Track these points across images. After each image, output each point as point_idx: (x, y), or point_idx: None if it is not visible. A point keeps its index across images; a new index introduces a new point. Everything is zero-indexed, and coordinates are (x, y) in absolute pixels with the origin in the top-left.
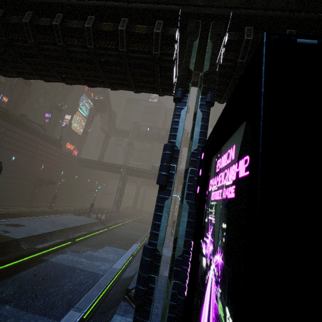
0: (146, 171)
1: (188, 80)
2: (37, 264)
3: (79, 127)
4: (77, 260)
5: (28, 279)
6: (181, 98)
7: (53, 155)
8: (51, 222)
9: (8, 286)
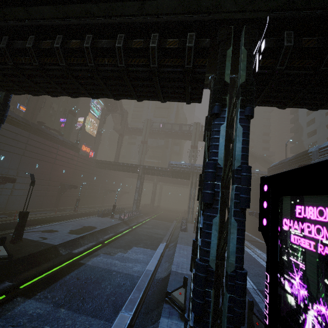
0: (163, 169)
1: (225, 93)
2: (77, 268)
3: (92, 128)
4: (110, 262)
5: (73, 283)
6: (219, 113)
7: (72, 159)
8: (79, 226)
9: (58, 290)
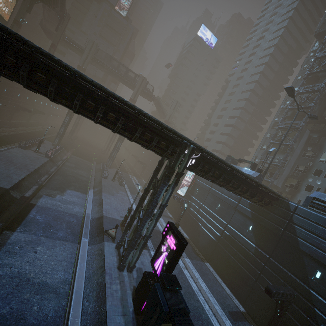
0: None
1: (172, 174)
2: (32, 208)
3: (3, 3)
4: (55, 204)
5: (37, 220)
6: (166, 182)
7: None
8: (10, 163)
9: (30, 226)
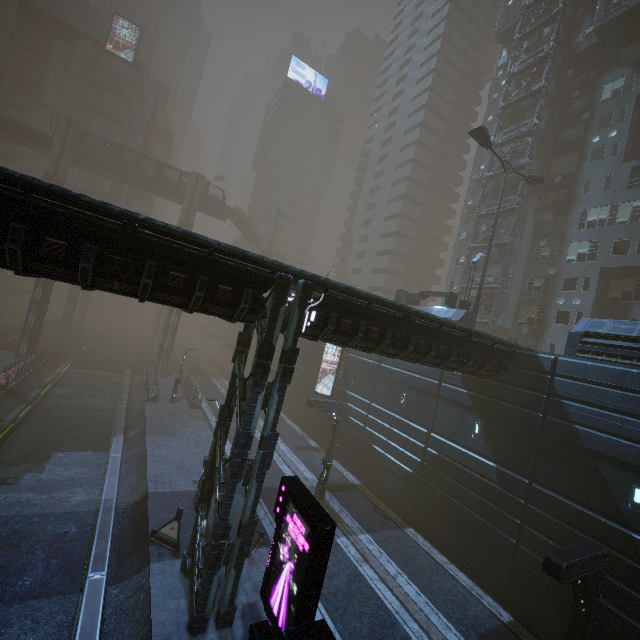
0: None
1: (270, 359)
2: None
3: None
4: (18, 500)
5: None
6: (261, 380)
7: None
8: None
9: None
